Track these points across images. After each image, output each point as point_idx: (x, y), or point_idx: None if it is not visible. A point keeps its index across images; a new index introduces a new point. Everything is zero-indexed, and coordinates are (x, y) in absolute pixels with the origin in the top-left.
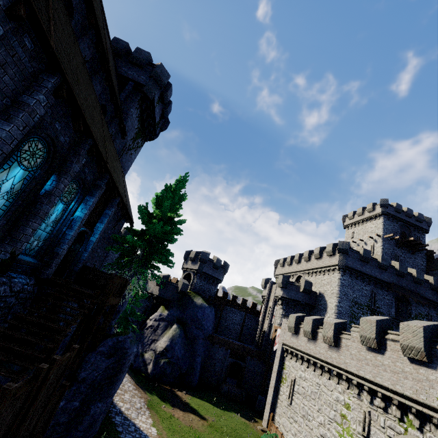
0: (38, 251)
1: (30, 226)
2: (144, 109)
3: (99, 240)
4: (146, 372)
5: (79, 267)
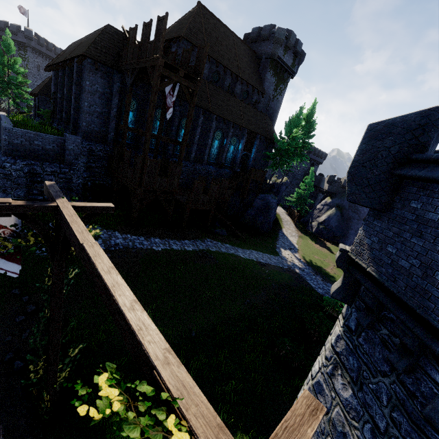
0: (231, 163)
1: (223, 155)
2: (276, 66)
3: (258, 156)
4: (311, 231)
5: (249, 168)
